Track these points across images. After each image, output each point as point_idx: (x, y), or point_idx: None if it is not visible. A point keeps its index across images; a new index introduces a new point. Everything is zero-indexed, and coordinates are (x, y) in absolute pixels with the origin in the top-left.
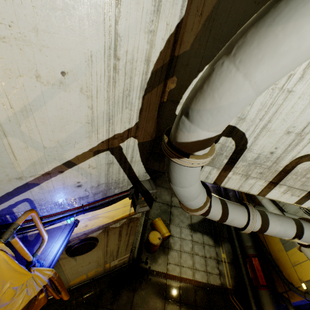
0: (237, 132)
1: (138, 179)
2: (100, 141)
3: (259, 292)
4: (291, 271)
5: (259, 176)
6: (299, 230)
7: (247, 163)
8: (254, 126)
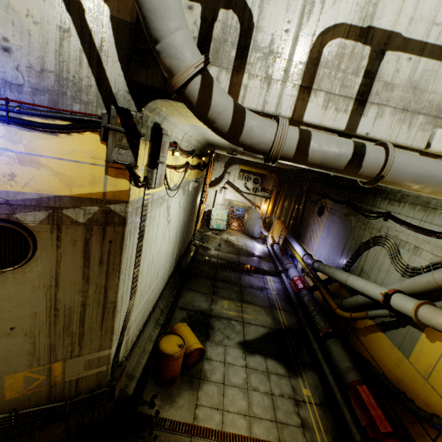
0: (237, 1)
1: (116, 102)
2: None
3: None
4: (427, 391)
5: (283, 77)
6: (357, 143)
7: (262, 54)
8: None
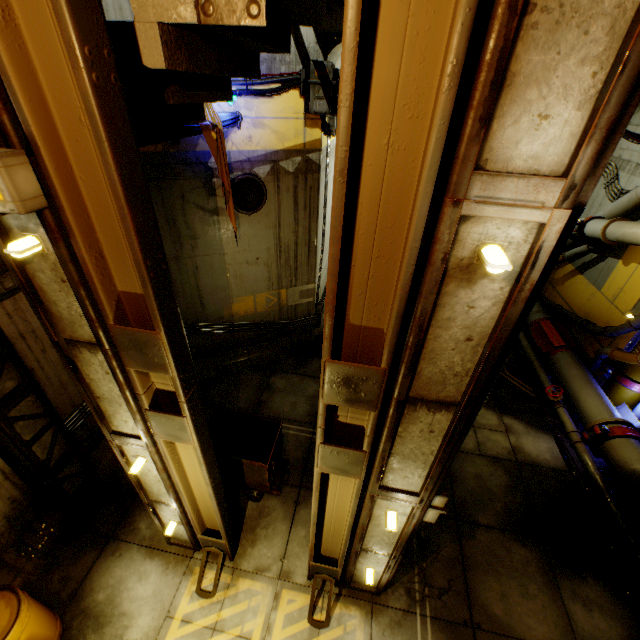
0: None
1: (308, 56)
2: None
3: (553, 358)
4: (610, 312)
5: None
6: None
7: None
8: None
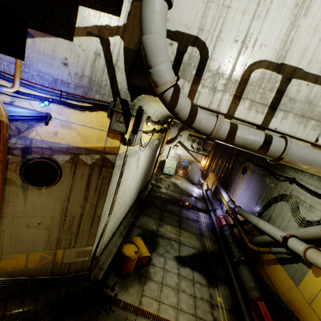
0: (200, 42)
1: (120, 95)
2: (94, 23)
3: None
4: (309, 313)
5: (224, 88)
6: (267, 135)
7: (212, 74)
8: (211, 36)
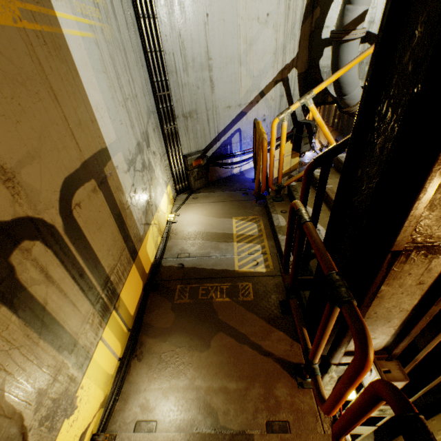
0: (370, 36)
1: (297, 119)
2: (278, 71)
3: None
4: None
5: None
6: None
7: None
8: None
